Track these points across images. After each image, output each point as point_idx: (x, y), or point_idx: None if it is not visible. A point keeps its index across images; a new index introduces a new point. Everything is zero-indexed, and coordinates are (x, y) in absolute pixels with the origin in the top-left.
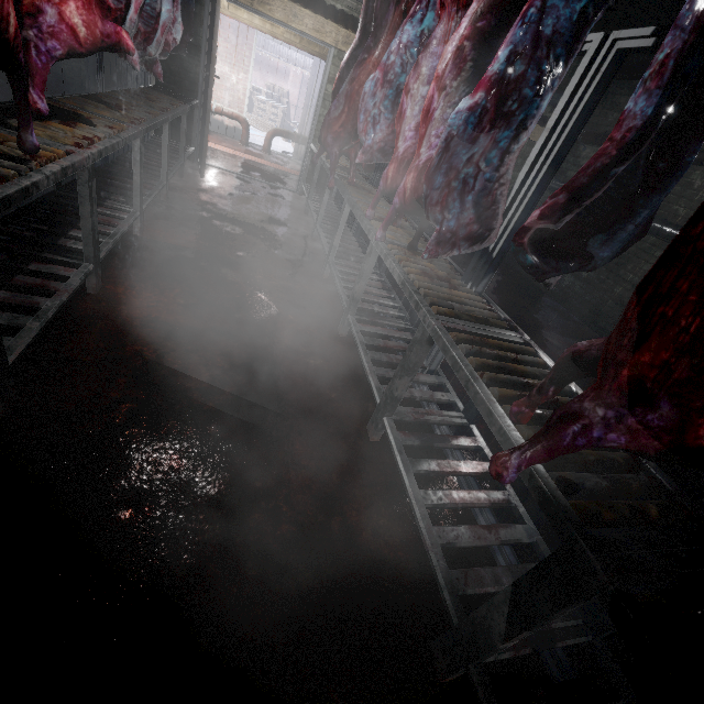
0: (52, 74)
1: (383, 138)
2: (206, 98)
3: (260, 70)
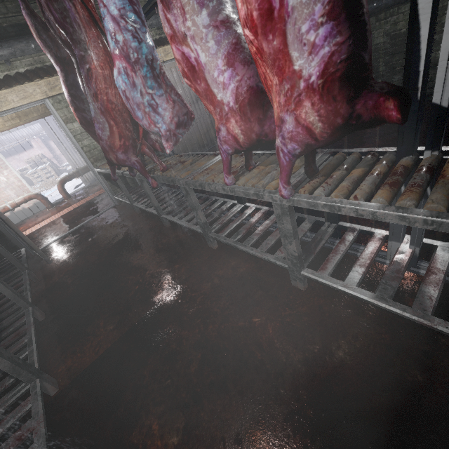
0: None
1: (172, 113)
2: None
3: (14, 158)
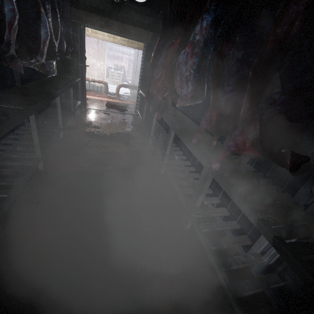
0: (4, 77)
1: (194, 88)
2: (83, 77)
3: (110, 59)
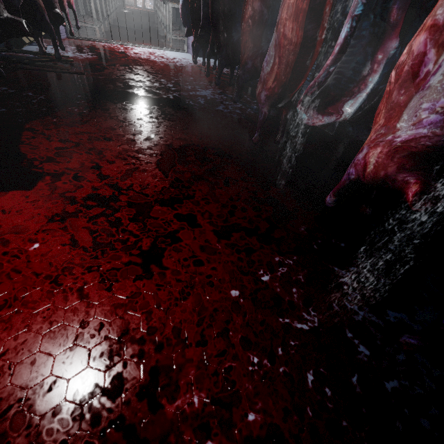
0: None
1: None
2: None
3: None
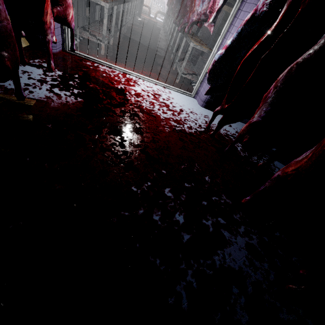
0: None
1: None
2: None
3: None
